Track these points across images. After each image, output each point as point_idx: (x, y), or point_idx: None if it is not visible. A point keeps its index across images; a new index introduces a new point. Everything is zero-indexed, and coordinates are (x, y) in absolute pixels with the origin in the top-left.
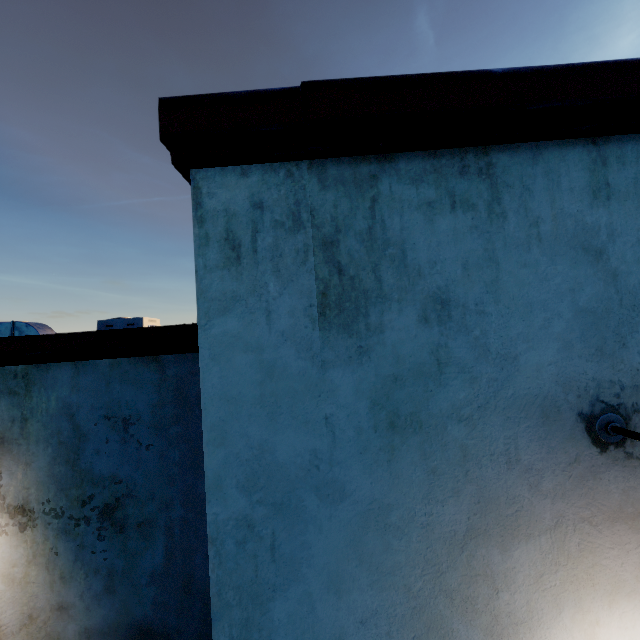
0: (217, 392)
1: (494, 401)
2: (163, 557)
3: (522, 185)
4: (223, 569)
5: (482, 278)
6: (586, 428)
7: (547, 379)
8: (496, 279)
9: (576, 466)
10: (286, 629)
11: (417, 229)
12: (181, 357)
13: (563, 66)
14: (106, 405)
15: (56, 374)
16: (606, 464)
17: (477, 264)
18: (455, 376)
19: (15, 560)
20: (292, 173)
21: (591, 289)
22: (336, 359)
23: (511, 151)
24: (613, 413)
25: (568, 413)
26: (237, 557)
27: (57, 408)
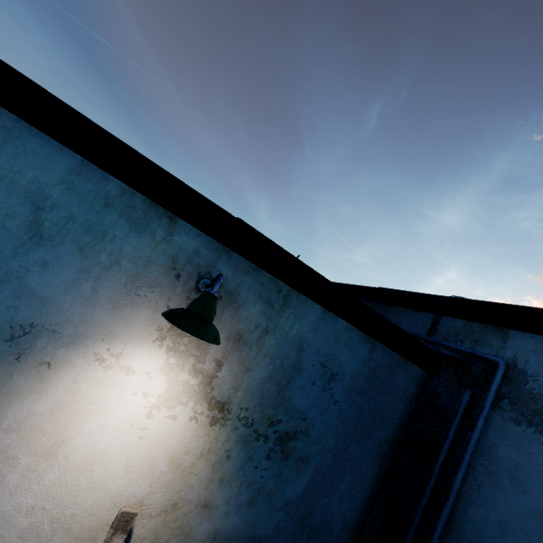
0: None
1: None
2: (301, 491)
3: None
4: None
5: None
6: None
7: None
8: None
9: None
10: None
11: None
12: (386, 350)
13: None
14: (327, 355)
15: (308, 310)
16: None
17: None
18: None
19: (190, 448)
20: None
21: None
22: None
23: None
24: None
25: None
26: None
27: (294, 337)
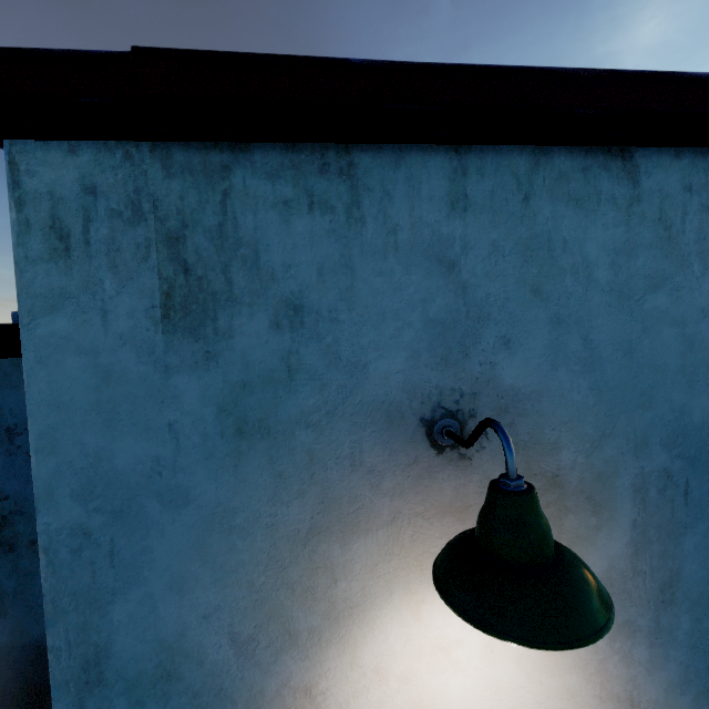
0: (45, 398)
1: (342, 407)
2: None
3: (383, 190)
4: (57, 577)
5: (337, 285)
6: (427, 432)
7: (394, 386)
8: (351, 286)
9: (415, 467)
10: (127, 629)
11: (272, 229)
12: None
13: (423, 64)
14: None
15: None
16: (442, 464)
17: (333, 270)
18: (305, 383)
19: None
20: (131, 155)
21: (442, 300)
22: (181, 364)
23: (374, 152)
24: (450, 418)
25: (411, 418)
26: (73, 565)
27: None
